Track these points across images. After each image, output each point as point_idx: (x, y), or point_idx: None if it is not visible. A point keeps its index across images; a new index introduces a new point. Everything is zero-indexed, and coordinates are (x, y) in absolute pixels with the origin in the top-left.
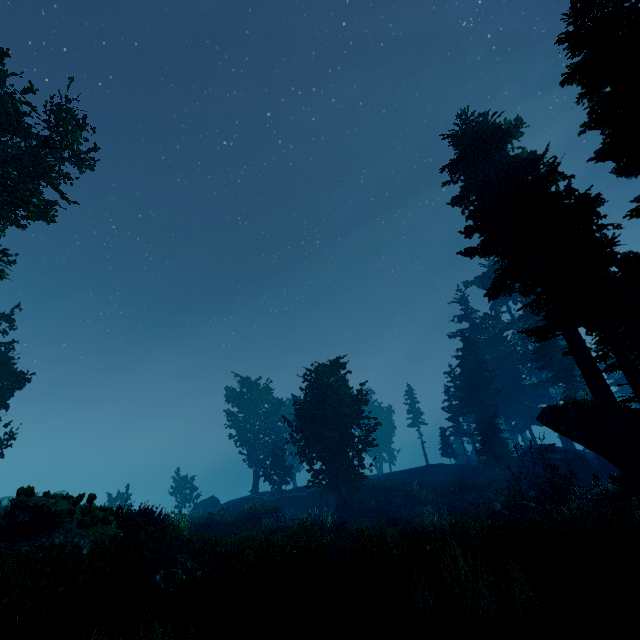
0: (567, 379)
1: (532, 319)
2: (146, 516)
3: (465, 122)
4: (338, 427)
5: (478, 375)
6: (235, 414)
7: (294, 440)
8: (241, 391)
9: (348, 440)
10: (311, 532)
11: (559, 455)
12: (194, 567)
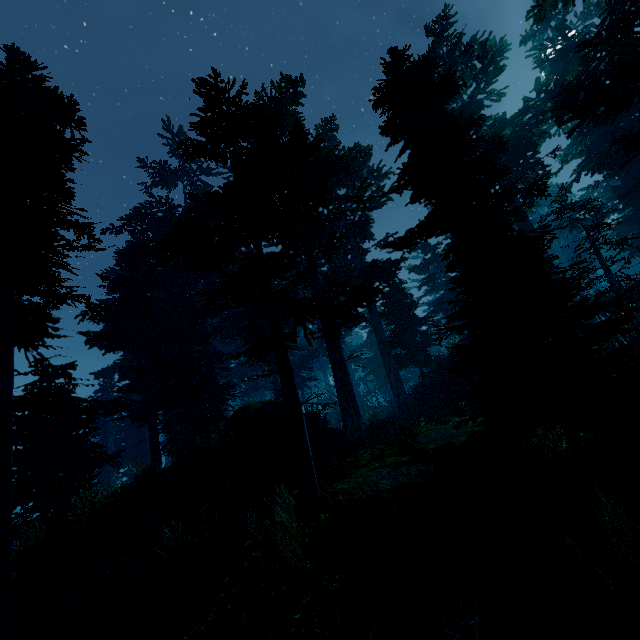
0: None
1: None
2: None
3: None
4: None
5: None
6: None
7: None
8: None
9: None
10: None
11: None
12: None
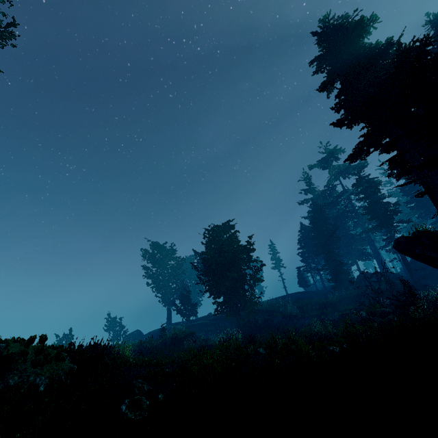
0: (389, 225)
1: (362, 186)
2: (96, 349)
3: (326, 25)
4: (236, 269)
5: (325, 228)
6: (149, 269)
7: (193, 285)
8: (153, 252)
9: (244, 277)
10: (238, 347)
11: (384, 277)
12: (150, 389)
